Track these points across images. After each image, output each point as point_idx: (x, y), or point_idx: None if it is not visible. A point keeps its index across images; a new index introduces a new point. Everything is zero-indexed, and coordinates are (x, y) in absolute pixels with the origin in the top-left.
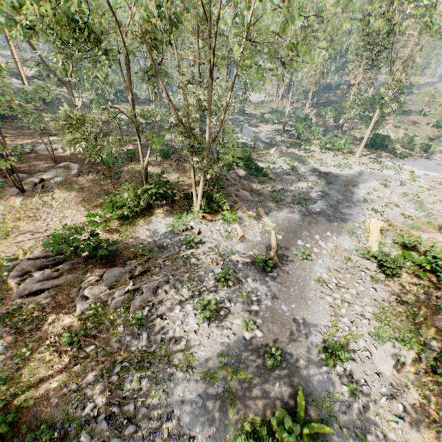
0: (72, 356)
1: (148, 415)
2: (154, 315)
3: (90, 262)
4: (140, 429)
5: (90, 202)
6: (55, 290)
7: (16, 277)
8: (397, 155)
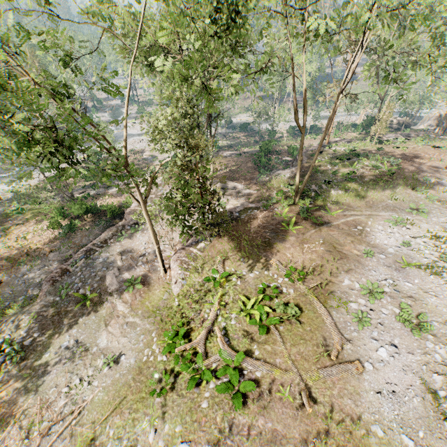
0: None
1: None
2: None
3: None
4: None
5: None
6: None
7: None
8: None
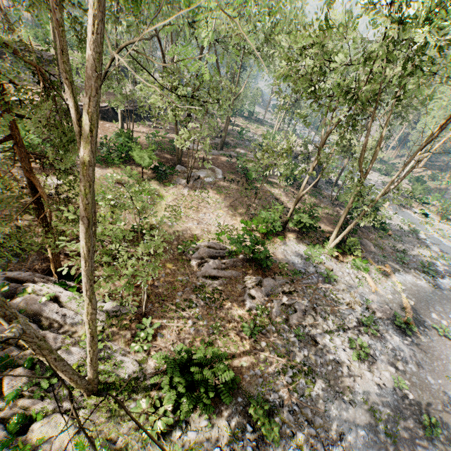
0: (251, 345)
1: (323, 426)
2: (308, 335)
3: (245, 265)
4: (319, 435)
5: (236, 209)
6: (225, 280)
7: (197, 258)
8: None
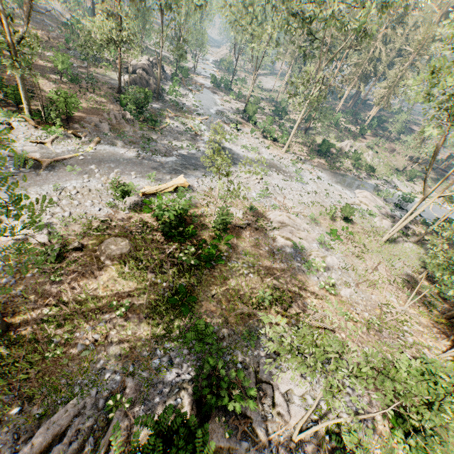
0: None
1: None
2: None
3: None
4: None
5: None
6: None
7: None
8: (334, 166)
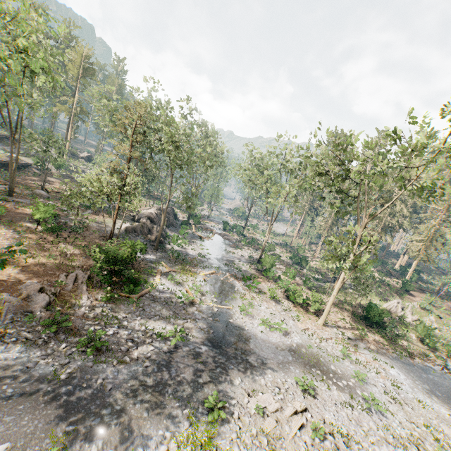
0: None
1: None
2: None
3: None
4: None
5: None
6: None
7: None
8: (398, 347)
